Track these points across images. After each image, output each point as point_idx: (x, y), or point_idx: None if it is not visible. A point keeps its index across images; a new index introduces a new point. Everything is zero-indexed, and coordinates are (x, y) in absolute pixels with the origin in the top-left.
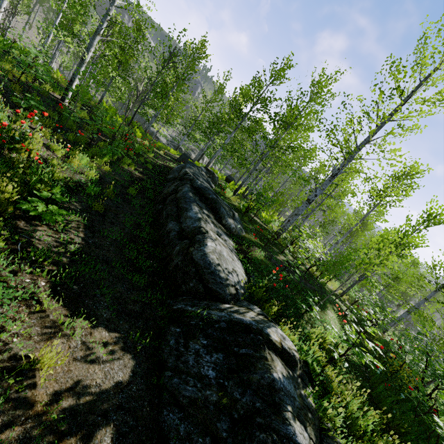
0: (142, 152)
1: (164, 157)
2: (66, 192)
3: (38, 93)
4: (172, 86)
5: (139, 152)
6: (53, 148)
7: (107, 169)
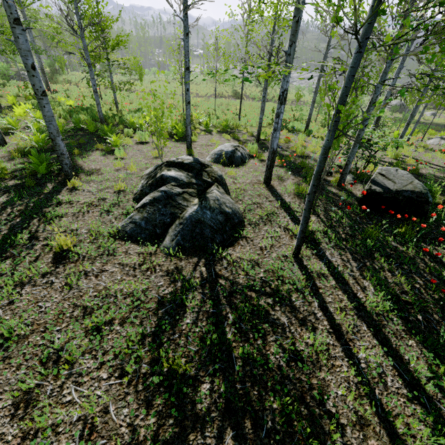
0: None
1: None
2: None
3: None
4: None
5: None
6: None
7: None
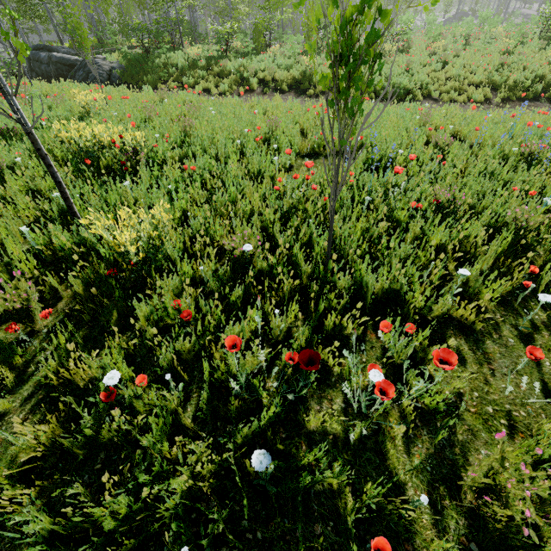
0: None
1: None
2: None
3: None
4: None
5: None
6: None
7: None
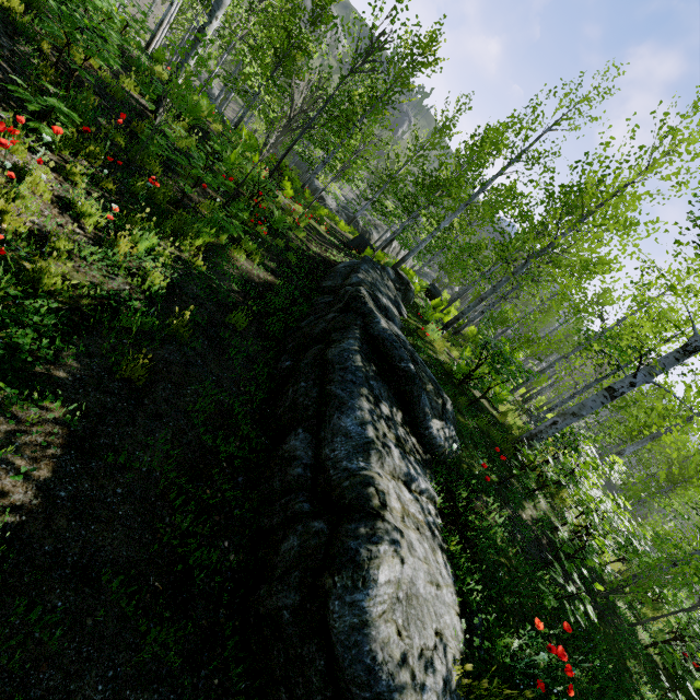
0: (285, 228)
1: (325, 239)
2: (63, 327)
3: (104, 91)
4: (362, 112)
5: (278, 227)
6: (78, 210)
7: (196, 264)
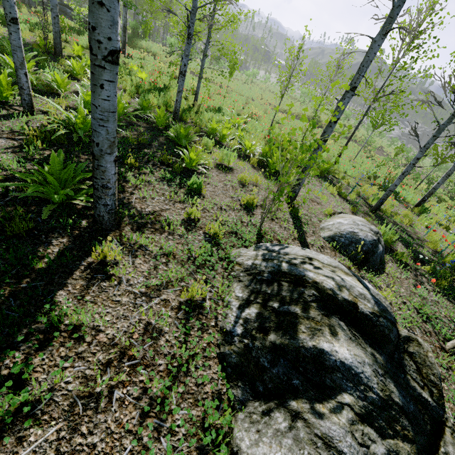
0: None
1: None
2: None
3: None
4: None
5: None
6: None
7: None
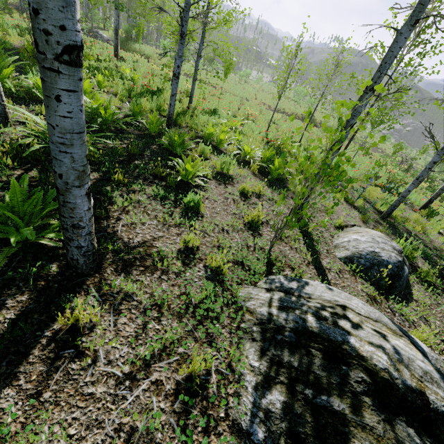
0: None
1: None
2: None
3: None
4: None
5: None
6: None
7: None
